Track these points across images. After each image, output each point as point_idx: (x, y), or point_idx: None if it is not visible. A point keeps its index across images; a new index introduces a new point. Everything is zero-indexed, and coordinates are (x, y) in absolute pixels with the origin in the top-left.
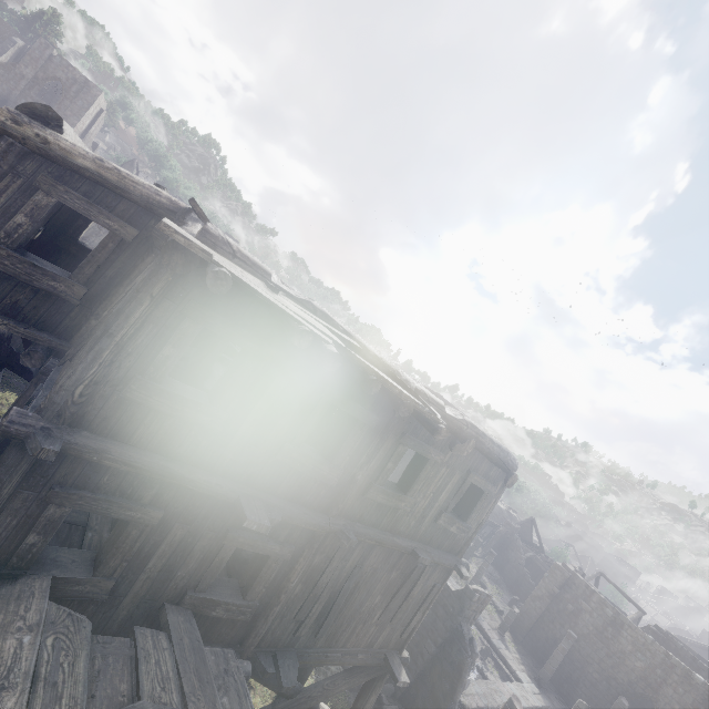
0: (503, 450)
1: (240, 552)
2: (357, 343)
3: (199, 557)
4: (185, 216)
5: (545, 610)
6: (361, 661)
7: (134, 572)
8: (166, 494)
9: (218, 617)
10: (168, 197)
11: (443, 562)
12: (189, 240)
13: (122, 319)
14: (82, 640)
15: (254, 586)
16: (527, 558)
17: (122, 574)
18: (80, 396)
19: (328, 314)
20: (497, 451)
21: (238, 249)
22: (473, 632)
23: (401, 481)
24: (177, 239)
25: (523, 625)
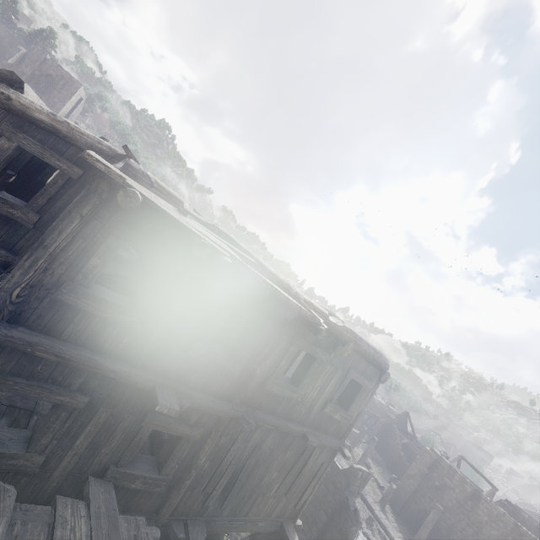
0: (377, 352)
1: (164, 434)
2: (254, 260)
3: (121, 437)
4: (121, 160)
5: (417, 487)
6: (261, 529)
7: (63, 449)
8: (92, 382)
9: (137, 489)
10: (108, 146)
11: (329, 444)
12: (109, 168)
13: (55, 234)
14: (5, 508)
15: (168, 462)
16: (403, 444)
17: (52, 450)
18: (17, 296)
19: (231, 236)
20: (372, 353)
21: (156, 181)
22: (359, 504)
23: (294, 376)
24: (99, 167)
25: (400, 499)
